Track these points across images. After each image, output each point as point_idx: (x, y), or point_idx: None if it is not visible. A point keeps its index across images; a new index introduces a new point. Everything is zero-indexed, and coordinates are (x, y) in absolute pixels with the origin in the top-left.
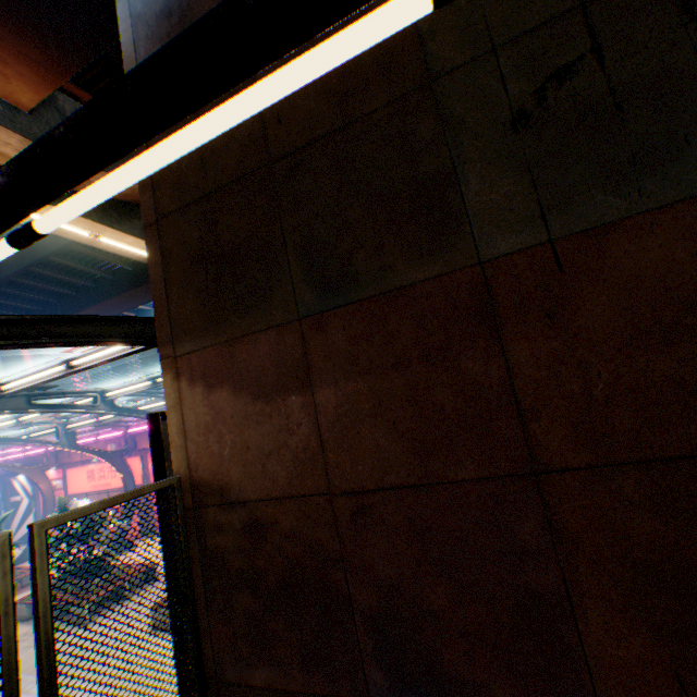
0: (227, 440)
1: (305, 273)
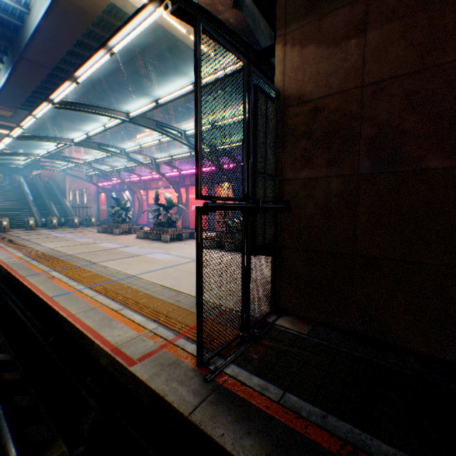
0: (307, 73)
1: None
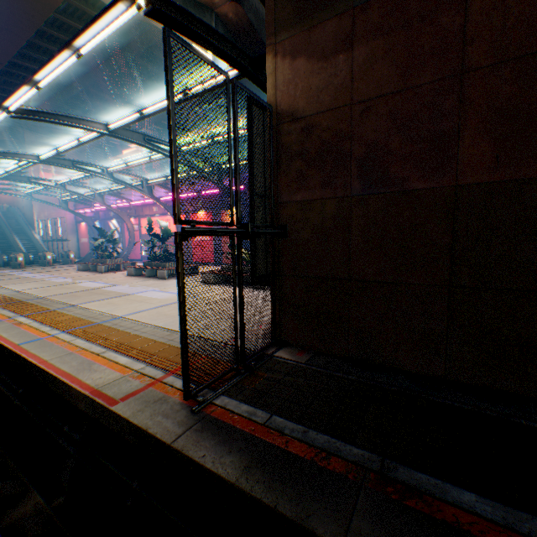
0: (299, 88)
1: None
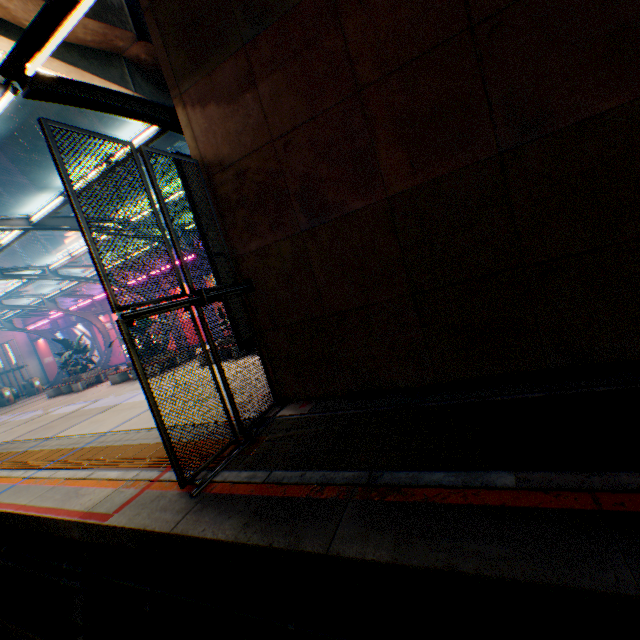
0: (218, 135)
1: (243, 16)
